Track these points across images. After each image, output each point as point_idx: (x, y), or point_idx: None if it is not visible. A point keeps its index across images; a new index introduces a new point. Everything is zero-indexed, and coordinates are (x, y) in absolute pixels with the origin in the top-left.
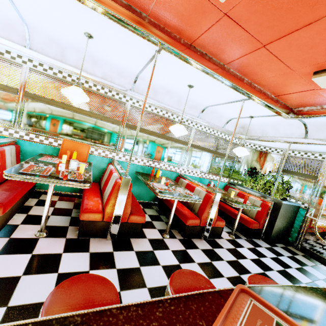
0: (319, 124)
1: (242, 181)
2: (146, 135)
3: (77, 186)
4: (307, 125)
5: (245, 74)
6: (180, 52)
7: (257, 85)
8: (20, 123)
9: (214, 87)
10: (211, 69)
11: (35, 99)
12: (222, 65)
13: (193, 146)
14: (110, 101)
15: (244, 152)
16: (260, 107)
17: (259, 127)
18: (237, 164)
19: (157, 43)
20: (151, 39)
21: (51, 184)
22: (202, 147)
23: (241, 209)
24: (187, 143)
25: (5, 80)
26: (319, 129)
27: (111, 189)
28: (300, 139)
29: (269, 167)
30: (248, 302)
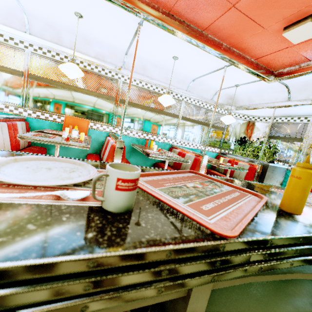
0: (300, 84)
1: (233, 151)
2: (139, 109)
3: (78, 147)
4: (289, 87)
5: (223, 39)
6: (159, 20)
7: (236, 49)
8: (27, 102)
9: (197, 56)
10: (189, 35)
11: (38, 80)
12: (200, 32)
13: (183, 119)
14: (104, 79)
15: (230, 119)
16: (242, 73)
17: (246, 96)
18: (227, 135)
19: (138, 14)
20: (132, 11)
21: (56, 145)
22: (192, 119)
23: (229, 171)
24: (178, 116)
25: (11, 64)
26: (300, 90)
27: (108, 152)
28: (284, 102)
29: (258, 136)
30: (193, 174)
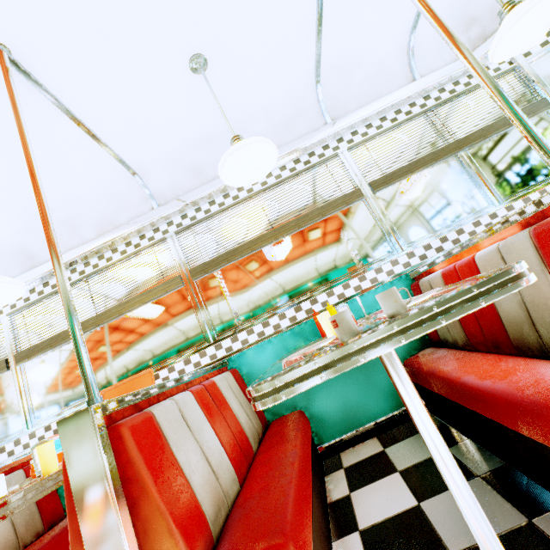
0: None
1: None
2: (250, 257)
3: None
4: None
5: None
6: None
7: None
8: (33, 413)
9: None
10: None
11: (31, 356)
12: None
13: (380, 186)
14: (141, 258)
15: (534, 3)
16: None
17: None
18: None
19: None
20: None
21: None
22: (407, 165)
23: None
24: (357, 191)
25: None
26: None
27: None
28: None
29: None
30: None
